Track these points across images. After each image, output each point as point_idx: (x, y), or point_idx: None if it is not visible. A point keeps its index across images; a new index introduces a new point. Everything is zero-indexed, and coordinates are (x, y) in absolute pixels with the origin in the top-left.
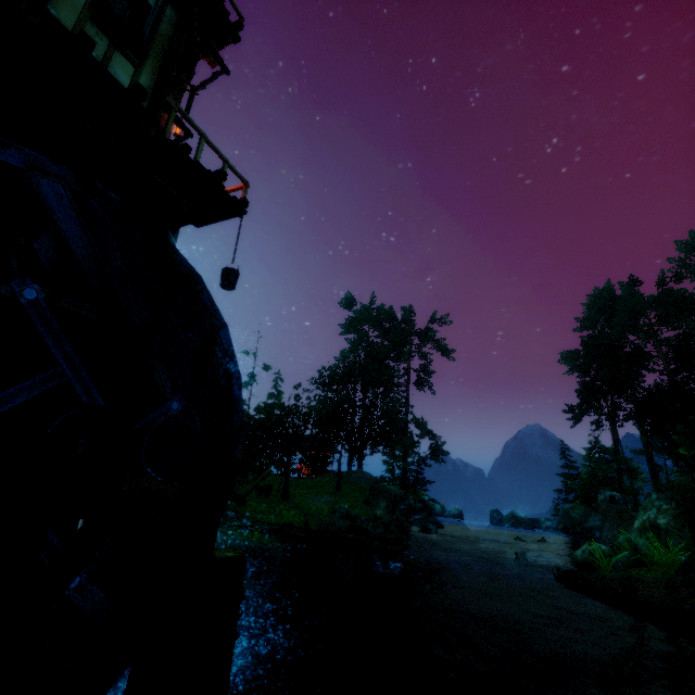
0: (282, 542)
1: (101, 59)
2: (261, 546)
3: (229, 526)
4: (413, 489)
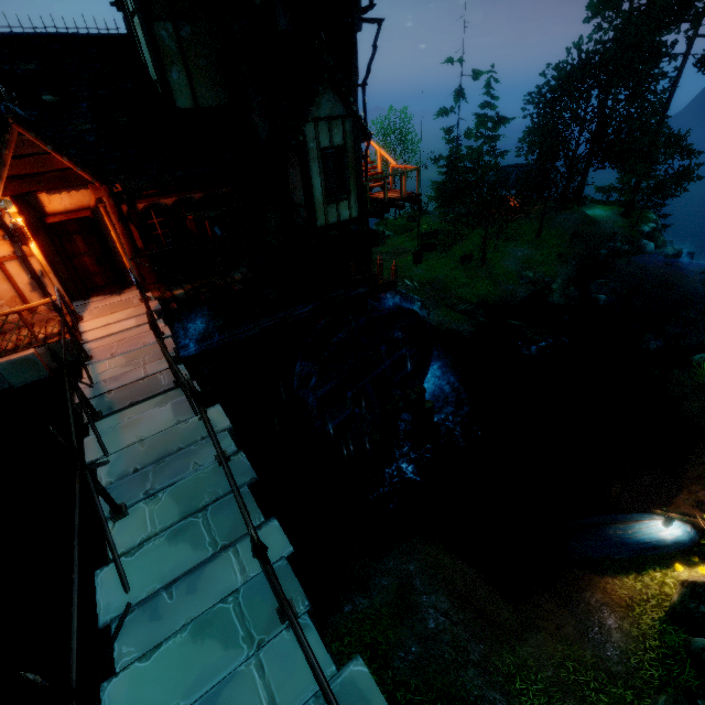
0: (470, 324)
1: (337, 218)
2: (456, 330)
3: (440, 307)
4: (640, 211)
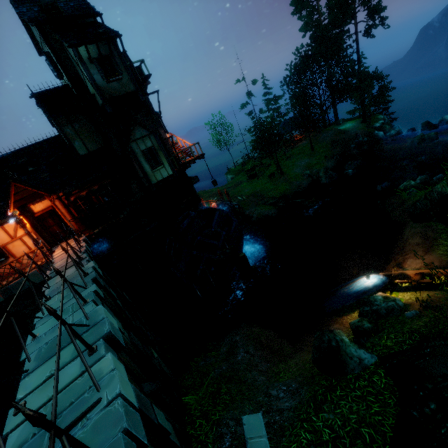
0: (275, 209)
1: (161, 177)
2: (267, 214)
3: (259, 205)
4: (373, 116)
